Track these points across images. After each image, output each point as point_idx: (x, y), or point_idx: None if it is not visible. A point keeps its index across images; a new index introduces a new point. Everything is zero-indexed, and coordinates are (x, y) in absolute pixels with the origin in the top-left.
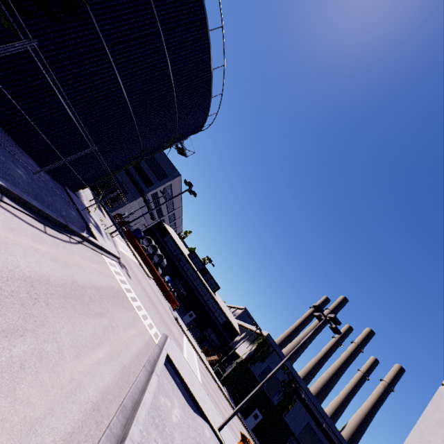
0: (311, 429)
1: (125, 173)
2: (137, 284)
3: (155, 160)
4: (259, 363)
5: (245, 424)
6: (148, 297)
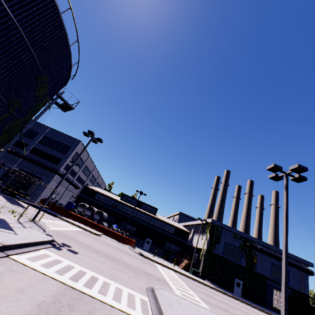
0: (275, 265)
1: (30, 163)
2: (88, 254)
3: (52, 140)
4: (218, 245)
5: (238, 297)
6: (107, 259)
